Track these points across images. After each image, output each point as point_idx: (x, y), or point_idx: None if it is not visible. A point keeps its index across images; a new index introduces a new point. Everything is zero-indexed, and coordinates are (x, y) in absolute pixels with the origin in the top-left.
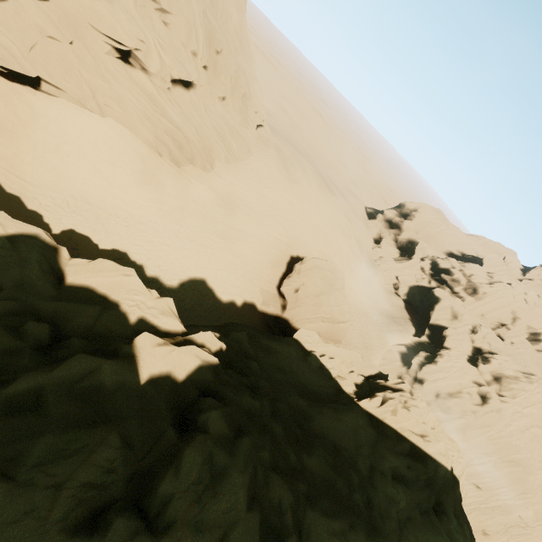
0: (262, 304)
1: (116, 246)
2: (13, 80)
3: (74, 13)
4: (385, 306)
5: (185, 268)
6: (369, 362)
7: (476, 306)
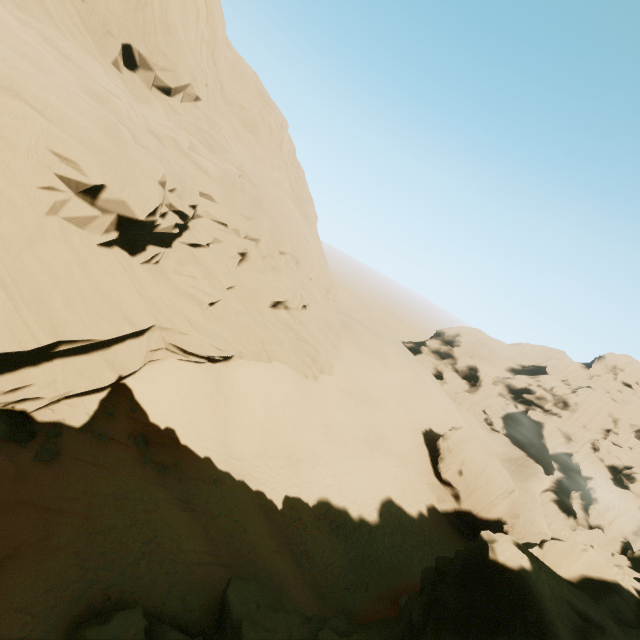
0: (438, 502)
1: (317, 495)
2: (215, 361)
3: (251, 288)
4: (499, 450)
5: (372, 493)
6: (540, 527)
7: (574, 419)
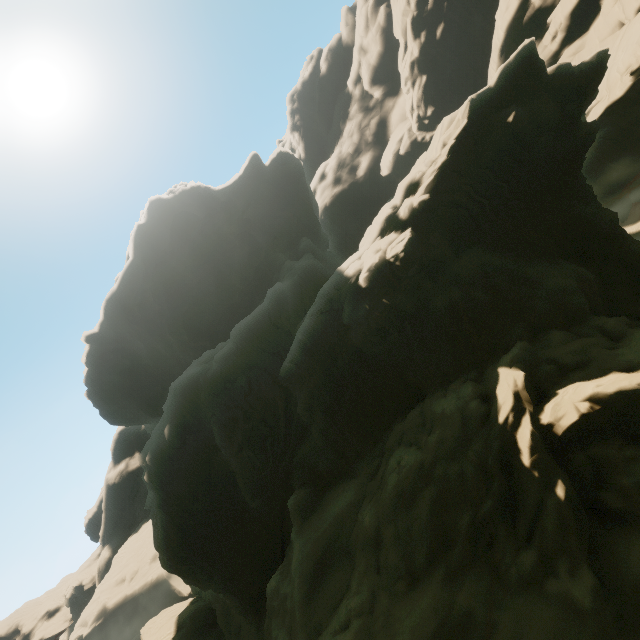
0: None
1: None
2: None
3: None
4: None
5: None
6: None
7: None
